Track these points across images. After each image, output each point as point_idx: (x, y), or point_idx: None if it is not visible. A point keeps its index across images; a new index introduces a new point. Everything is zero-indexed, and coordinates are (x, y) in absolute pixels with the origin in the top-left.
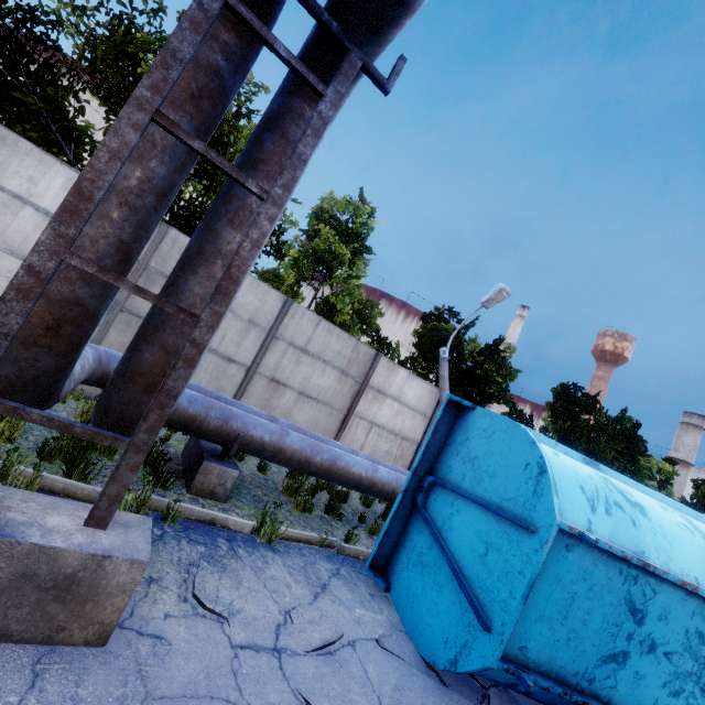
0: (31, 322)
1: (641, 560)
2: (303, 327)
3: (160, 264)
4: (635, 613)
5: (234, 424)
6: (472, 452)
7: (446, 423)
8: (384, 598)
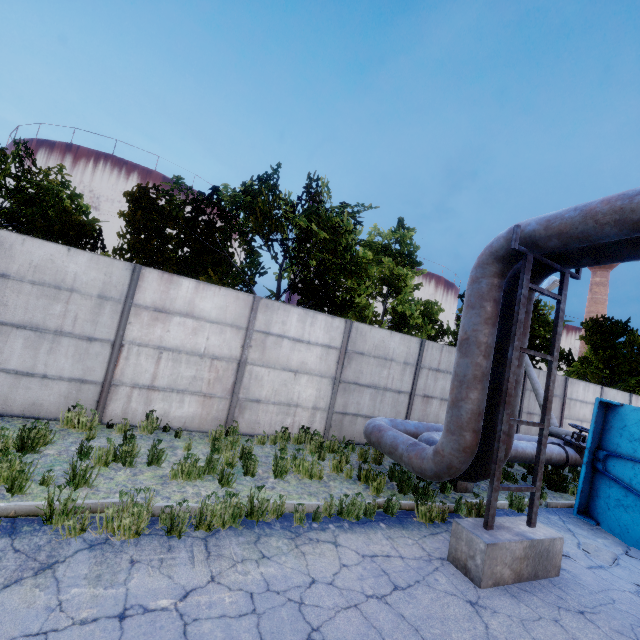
0: (472, 444)
1: None
2: (434, 355)
3: (352, 347)
4: None
5: None
6: (634, 434)
7: (600, 415)
8: (598, 530)
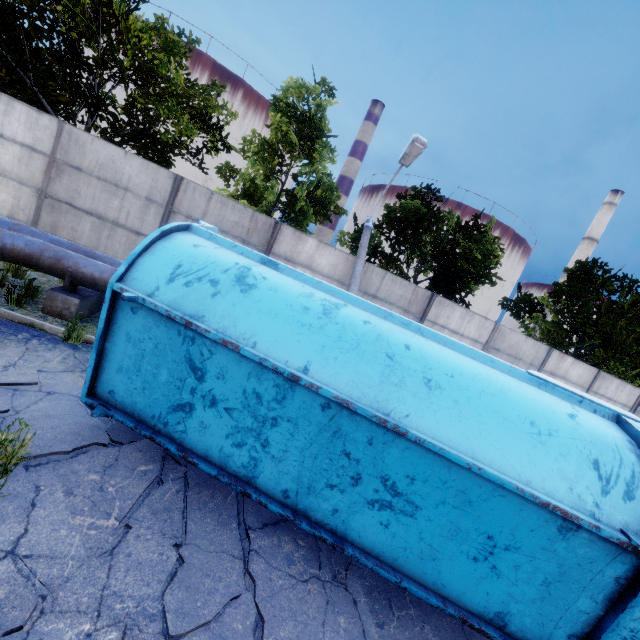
0: None
1: (184, 319)
2: (197, 201)
3: (64, 156)
4: (195, 370)
5: (66, 263)
6: None
7: None
8: None
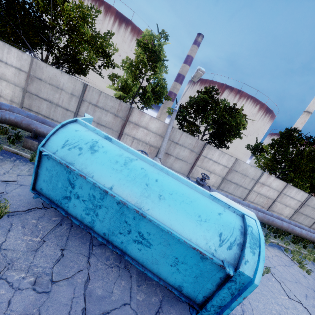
0: None
1: (66, 164)
2: (94, 96)
3: (34, 73)
4: (71, 184)
5: (32, 126)
6: None
7: None
8: None
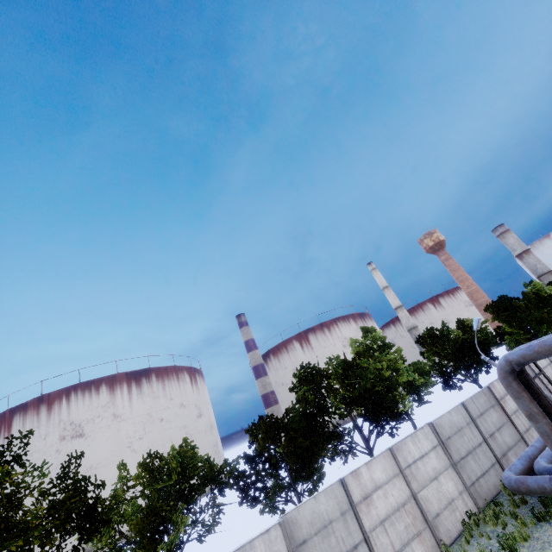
0: None
1: None
2: (473, 407)
3: (443, 437)
4: None
5: None
6: None
7: None
8: None
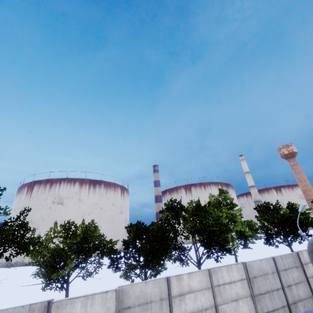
0: None
1: None
2: (280, 262)
3: (250, 275)
4: None
5: None
6: None
7: None
8: None
